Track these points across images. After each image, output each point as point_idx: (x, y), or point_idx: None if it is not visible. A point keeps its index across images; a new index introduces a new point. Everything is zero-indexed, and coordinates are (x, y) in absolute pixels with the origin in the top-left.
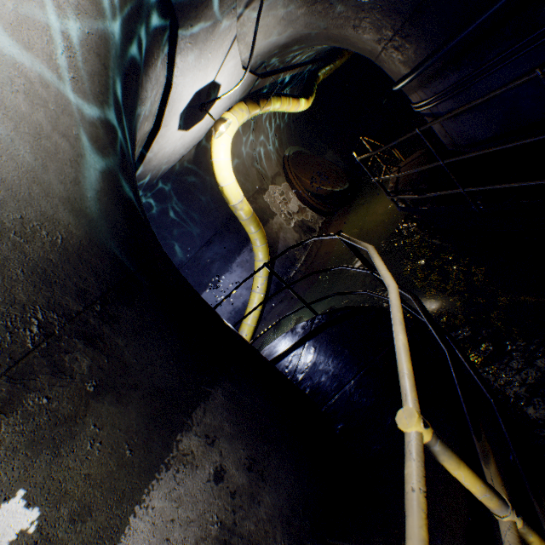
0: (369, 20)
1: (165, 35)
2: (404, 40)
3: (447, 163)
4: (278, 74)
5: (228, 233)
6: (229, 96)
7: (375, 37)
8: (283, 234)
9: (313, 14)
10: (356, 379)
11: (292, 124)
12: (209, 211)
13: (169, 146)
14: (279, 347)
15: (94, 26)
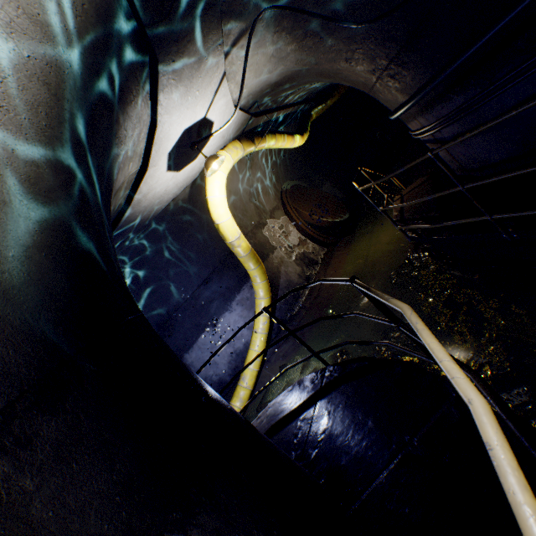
0: (361, 51)
1: (145, 71)
2: (400, 67)
3: (468, 188)
4: (271, 113)
5: (227, 270)
6: (222, 135)
7: (368, 67)
8: (285, 268)
9: (304, 49)
10: (389, 470)
11: (288, 160)
12: (207, 249)
13: (159, 186)
14: (285, 404)
15: (38, 50)
